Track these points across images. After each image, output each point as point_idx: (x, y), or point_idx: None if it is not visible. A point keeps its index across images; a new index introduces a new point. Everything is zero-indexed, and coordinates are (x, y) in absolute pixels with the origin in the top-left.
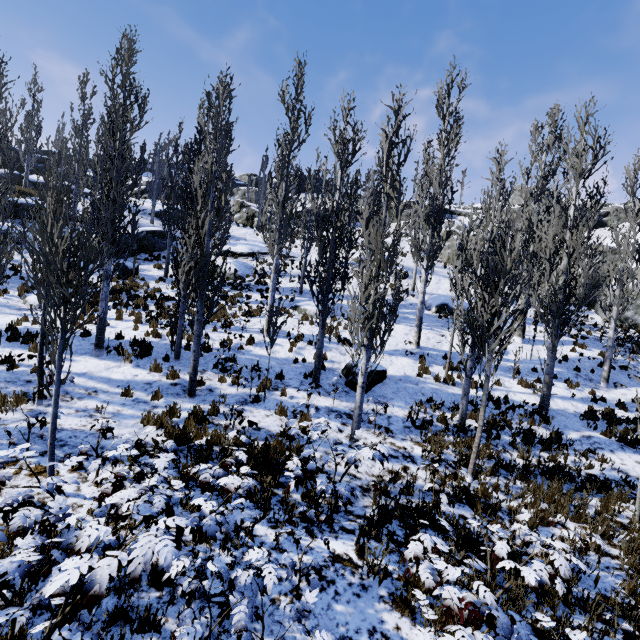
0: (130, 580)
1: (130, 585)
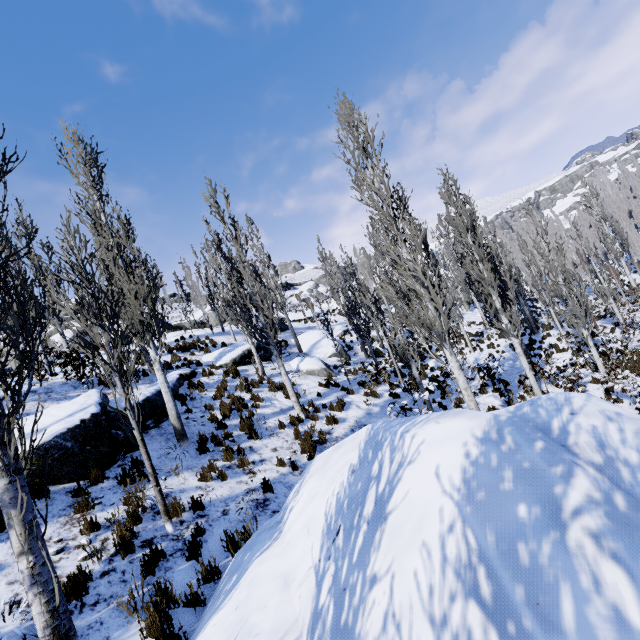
0: None
1: None
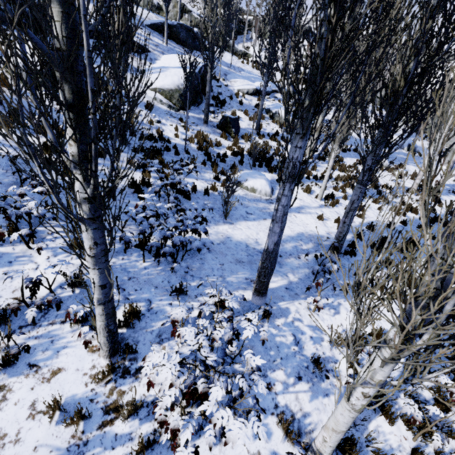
0: None
1: None
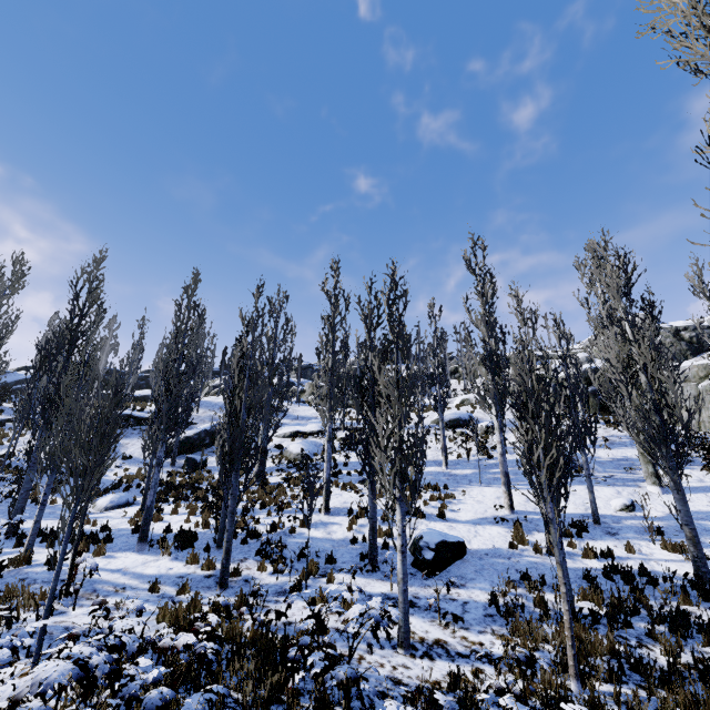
0: (12, 702)
1: (10, 707)
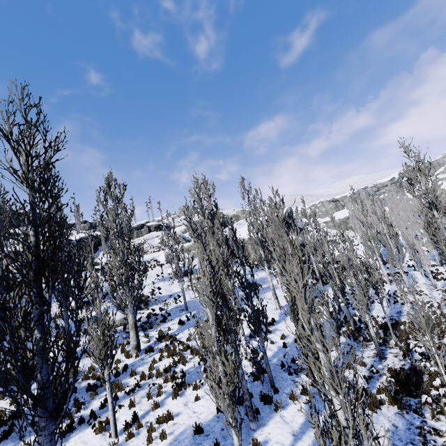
0: None
1: None
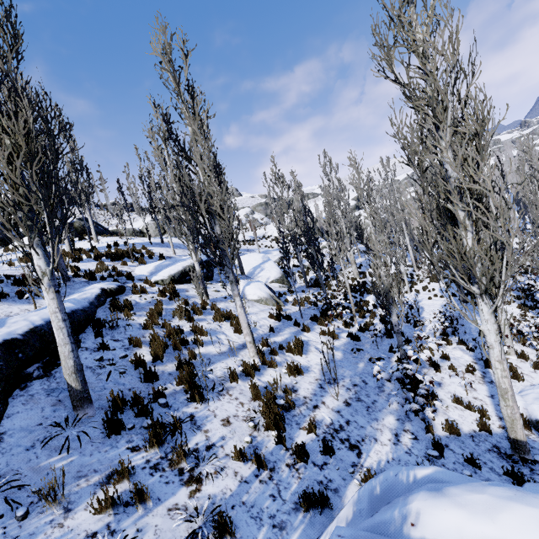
0: None
1: None
